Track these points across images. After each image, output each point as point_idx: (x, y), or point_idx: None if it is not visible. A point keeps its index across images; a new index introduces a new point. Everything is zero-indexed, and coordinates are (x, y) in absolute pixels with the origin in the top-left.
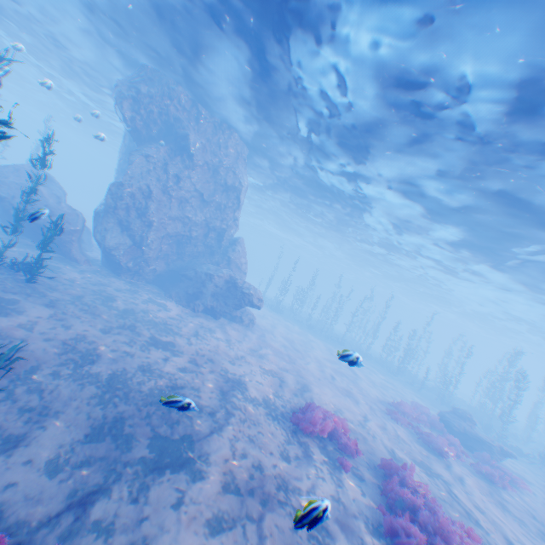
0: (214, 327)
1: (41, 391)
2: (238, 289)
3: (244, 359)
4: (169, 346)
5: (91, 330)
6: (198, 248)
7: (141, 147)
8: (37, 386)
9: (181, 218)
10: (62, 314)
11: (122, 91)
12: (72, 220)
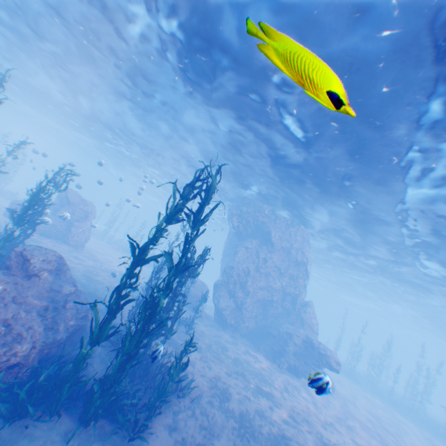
0: (297, 385)
1: (205, 413)
2: (314, 349)
3: (333, 426)
4: (269, 396)
5: (221, 372)
6: (277, 309)
7: (242, 242)
8: (203, 408)
9: (266, 286)
10: (204, 357)
11: (233, 213)
12: (202, 289)
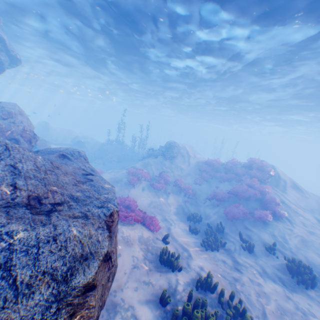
0: None
1: None
2: None
3: None
4: None
5: None
6: None
7: None
8: None
9: None
10: None
11: None
12: None
